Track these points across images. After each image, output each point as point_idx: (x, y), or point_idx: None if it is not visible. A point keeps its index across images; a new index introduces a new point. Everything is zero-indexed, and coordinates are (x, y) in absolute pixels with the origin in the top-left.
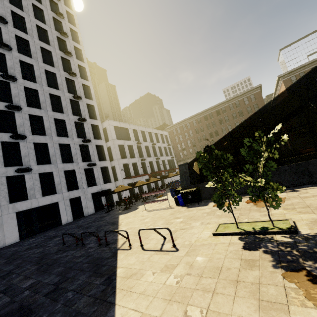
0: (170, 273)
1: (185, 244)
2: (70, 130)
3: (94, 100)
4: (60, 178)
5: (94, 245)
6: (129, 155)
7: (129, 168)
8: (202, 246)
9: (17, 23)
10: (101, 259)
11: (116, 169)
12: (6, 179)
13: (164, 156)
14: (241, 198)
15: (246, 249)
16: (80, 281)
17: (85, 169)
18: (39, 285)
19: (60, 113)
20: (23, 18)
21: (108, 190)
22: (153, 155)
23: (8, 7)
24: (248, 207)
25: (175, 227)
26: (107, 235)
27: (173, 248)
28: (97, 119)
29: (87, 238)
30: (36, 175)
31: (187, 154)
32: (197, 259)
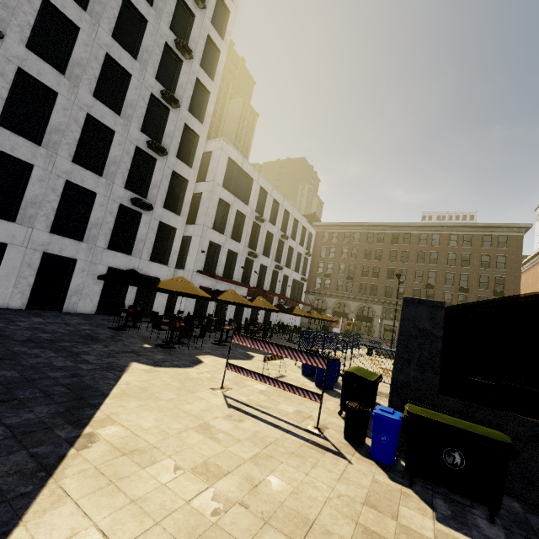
0: None
1: None
2: (132, 102)
3: (217, 83)
4: (47, 192)
5: None
6: (230, 231)
7: (219, 256)
8: None
9: None
10: None
11: (192, 244)
12: None
13: (291, 270)
14: None
15: None
16: None
17: (122, 207)
18: None
19: (128, 52)
20: None
21: (152, 278)
22: (273, 257)
23: None
24: None
25: None
26: None
27: None
28: (204, 123)
29: None
30: None
31: (330, 287)
32: None
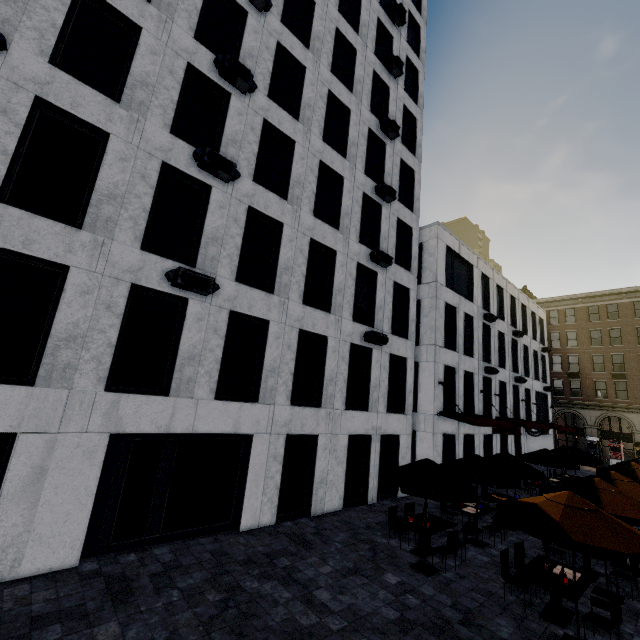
0: None
1: None
2: (347, 210)
3: (419, 158)
4: (283, 351)
5: None
6: (461, 344)
7: (455, 383)
8: None
9: None
10: None
11: (421, 374)
12: (130, 295)
13: (531, 378)
14: None
15: None
16: None
17: (350, 346)
18: None
19: (337, 153)
20: None
21: (388, 436)
22: (509, 366)
23: None
24: None
25: None
26: None
27: None
28: (414, 211)
29: None
30: (221, 313)
31: (584, 393)
32: None
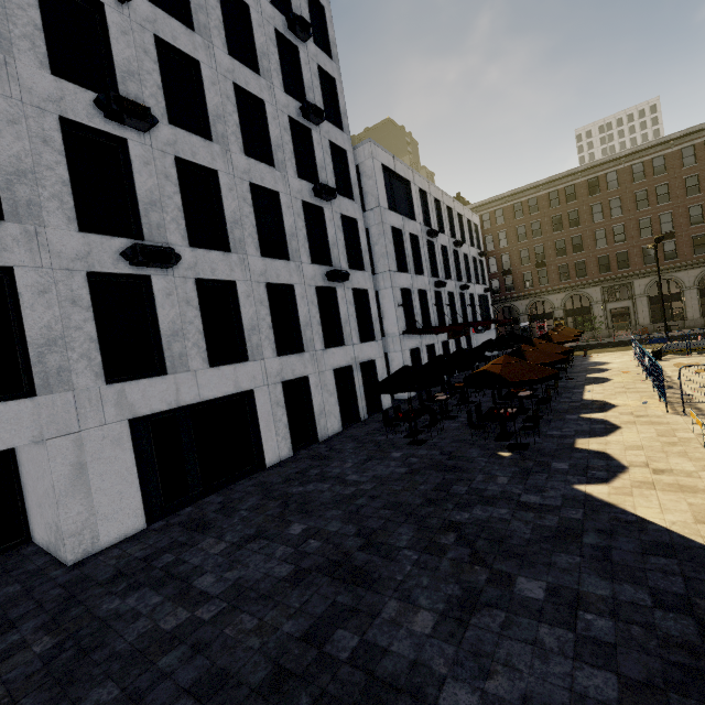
0: None
1: None
2: (277, 141)
3: (336, 61)
4: (257, 308)
5: None
6: (411, 265)
7: (412, 303)
8: None
9: None
10: None
11: (382, 301)
12: (87, 285)
13: (473, 284)
14: None
15: None
16: None
17: (315, 289)
18: None
19: (249, 69)
20: None
21: (366, 363)
22: (455, 276)
23: None
24: None
25: None
26: None
27: None
28: (344, 130)
29: None
30: (187, 283)
31: (516, 287)
32: None
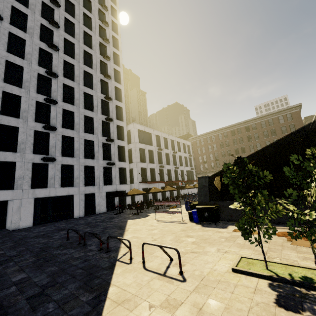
0: (170, 314)
1: (195, 275)
2: (96, 127)
3: (124, 102)
4: (80, 172)
5: (95, 248)
6: (148, 160)
7: (146, 172)
8: (217, 283)
9: (67, 28)
10: (97, 268)
11: (134, 171)
12: (32, 165)
13: (184, 166)
14: (276, 230)
15: (281, 307)
16: (67, 291)
17: (104, 167)
18: (27, 282)
19: (90, 111)
20: (73, 24)
21: (122, 191)
22: (172, 164)
23: (63, 14)
24: (280, 242)
25: (185, 248)
26: (111, 239)
27: (179, 276)
28: (123, 121)
29: (91, 238)
30: (59, 165)
31: (208, 168)
32: (209, 302)
